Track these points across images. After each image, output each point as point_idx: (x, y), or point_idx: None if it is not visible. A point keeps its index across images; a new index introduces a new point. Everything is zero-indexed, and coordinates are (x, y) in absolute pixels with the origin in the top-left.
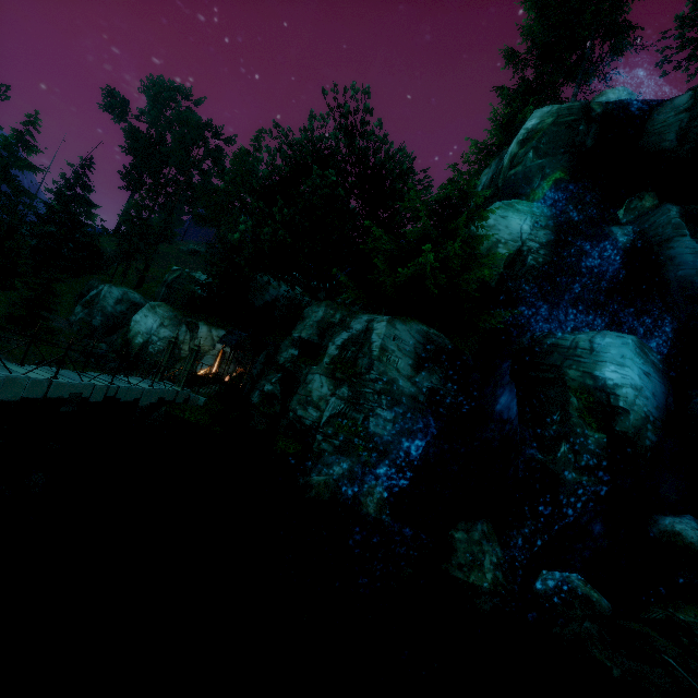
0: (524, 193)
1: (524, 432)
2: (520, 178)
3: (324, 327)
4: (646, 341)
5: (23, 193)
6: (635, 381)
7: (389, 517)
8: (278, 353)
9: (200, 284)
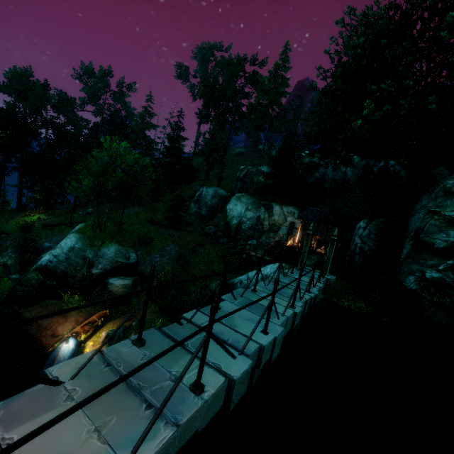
0: None
1: None
2: None
3: None
4: None
5: (152, 143)
6: None
7: None
8: (422, 234)
9: (267, 175)
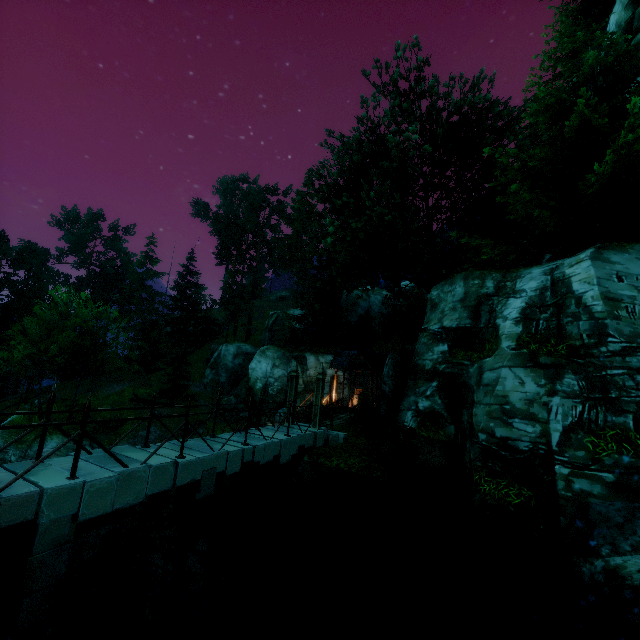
0: None
1: None
2: None
3: (474, 304)
4: None
5: (156, 295)
6: None
7: None
8: (417, 357)
9: (296, 318)
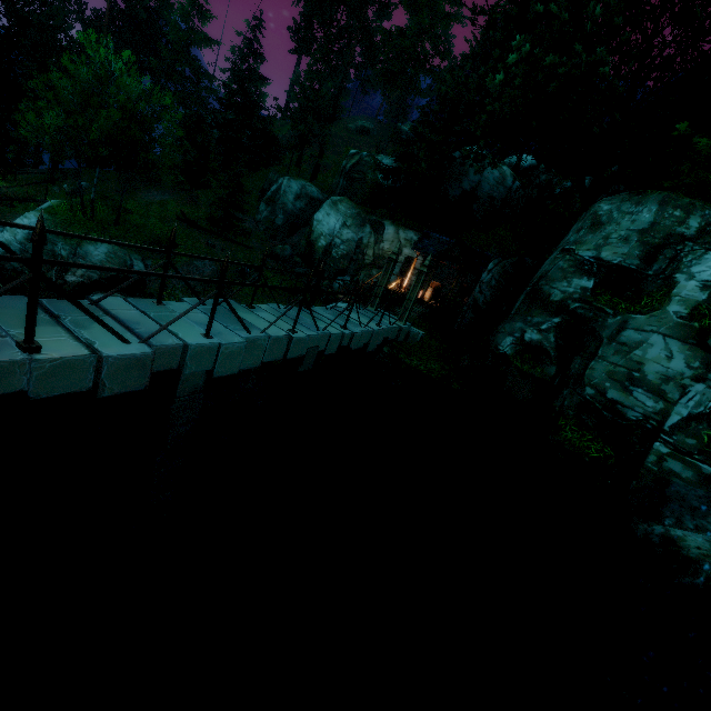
0: None
1: None
2: None
3: (657, 243)
4: None
5: (204, 76)
6: None
7: None
8: (544, 281)
9: (385, 170)
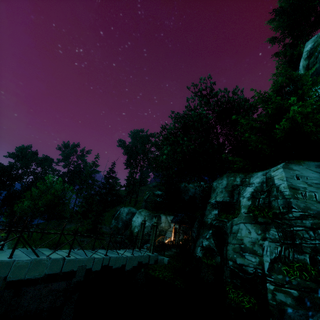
0: None
1: None
2: None
3: (231, 189)
4: None
5: (95, 181)
6: None
7: None
8: (205, 217)
9: (157, 195)
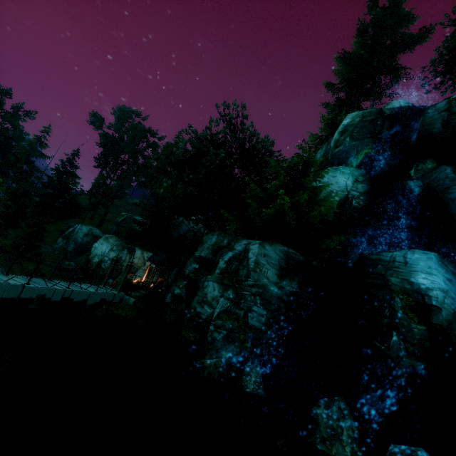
0: (345, 162)
1: (362, 324)
2: (342, 153)
3: (216, 249)
4: (444, 257)
5: (36, 170)
6: (441, 285)
7: (264, 393)
8: (185, 267)
9: (138, 223)
